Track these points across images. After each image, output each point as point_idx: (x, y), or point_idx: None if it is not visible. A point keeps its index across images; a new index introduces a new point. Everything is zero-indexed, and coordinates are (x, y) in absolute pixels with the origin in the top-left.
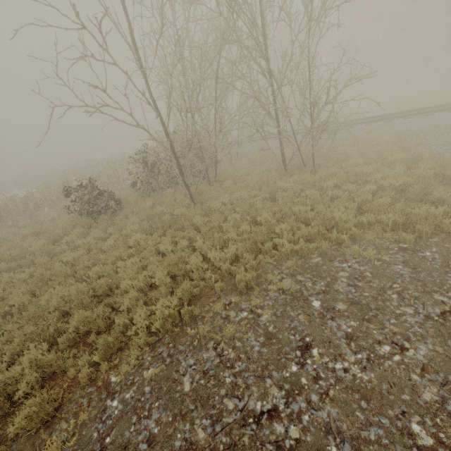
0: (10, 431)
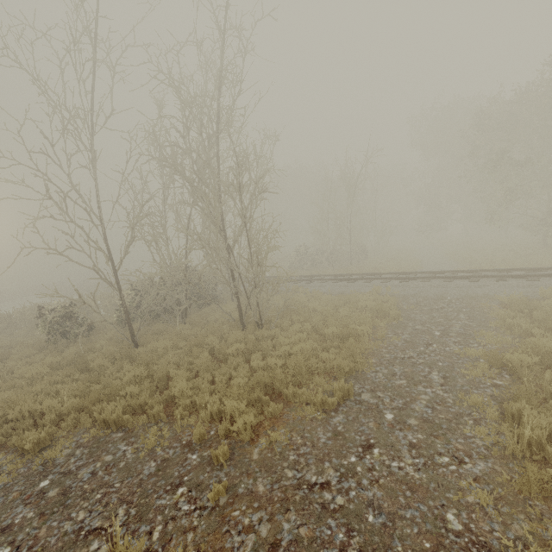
0: None
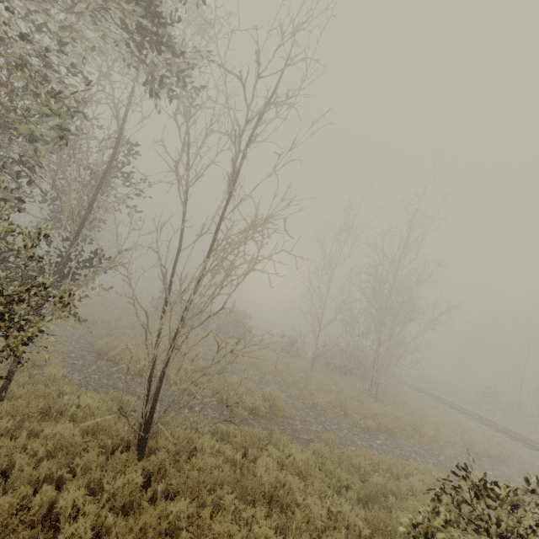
0: (212, 346)
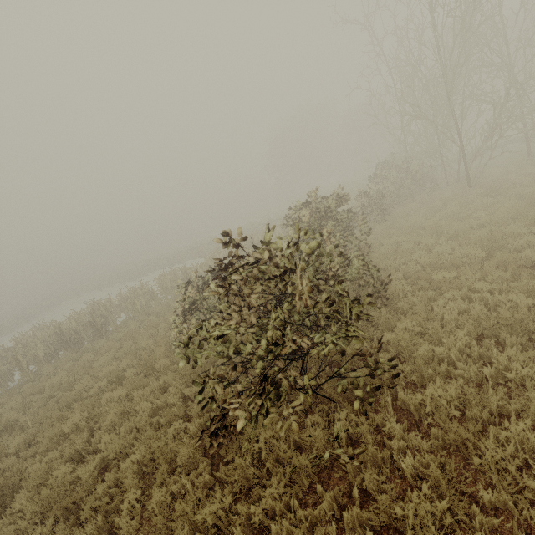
0: None
